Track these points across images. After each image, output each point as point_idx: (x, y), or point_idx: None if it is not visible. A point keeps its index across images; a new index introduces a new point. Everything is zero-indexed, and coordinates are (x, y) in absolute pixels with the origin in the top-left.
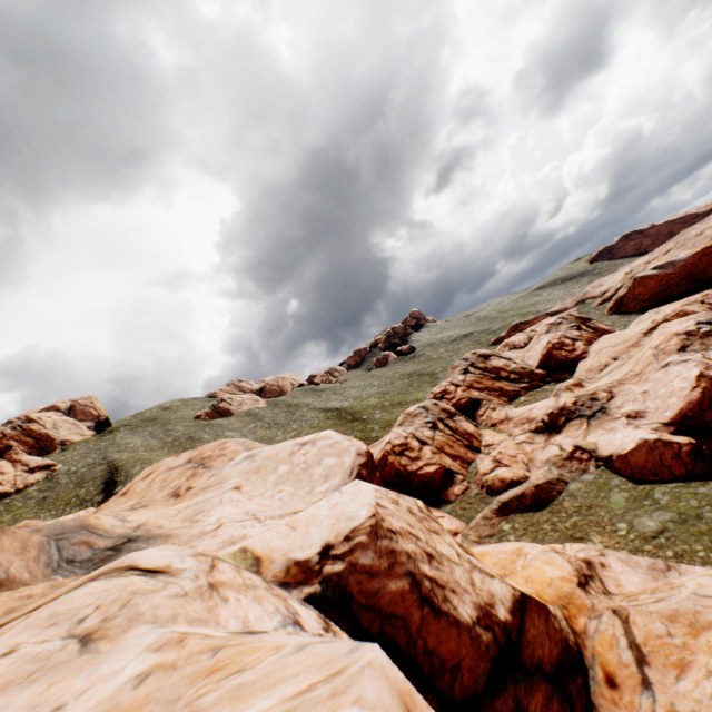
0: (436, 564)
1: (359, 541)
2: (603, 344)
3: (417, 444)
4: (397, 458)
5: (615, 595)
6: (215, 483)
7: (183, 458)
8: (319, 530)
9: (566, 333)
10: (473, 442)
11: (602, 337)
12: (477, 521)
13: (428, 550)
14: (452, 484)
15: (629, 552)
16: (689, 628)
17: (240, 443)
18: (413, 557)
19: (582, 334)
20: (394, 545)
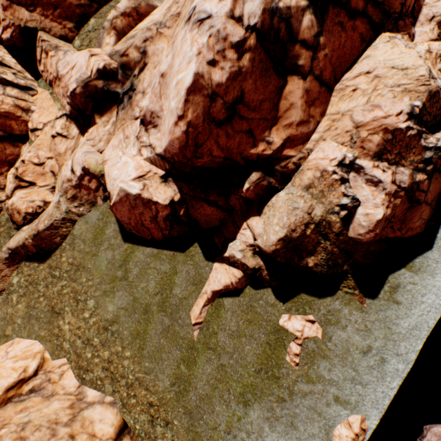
0: None
1: None
2: None
3: None
4: None
5: None
6: None
7: None
8: None
9: None
10: (13, 128)
11: None
12: None
13: None
14: None
15: (82, 344)
16: None
17: None
18: None
19: None
20: None
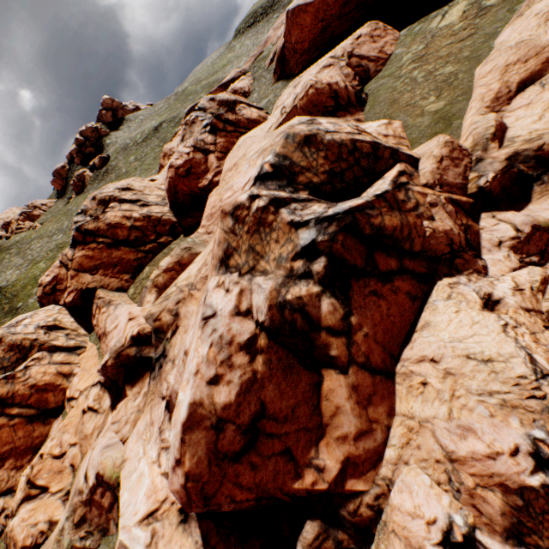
0: None
1: None
2: (232, 160)
3: None
4: None
5: None
6: None
7: None
8: None
9: (197, 141)
10: (48, 401)
11: (237, 142)
12: None
13: None
14: None
15: None
16: None
17: None
18: None
19: (217, 138)
20: None
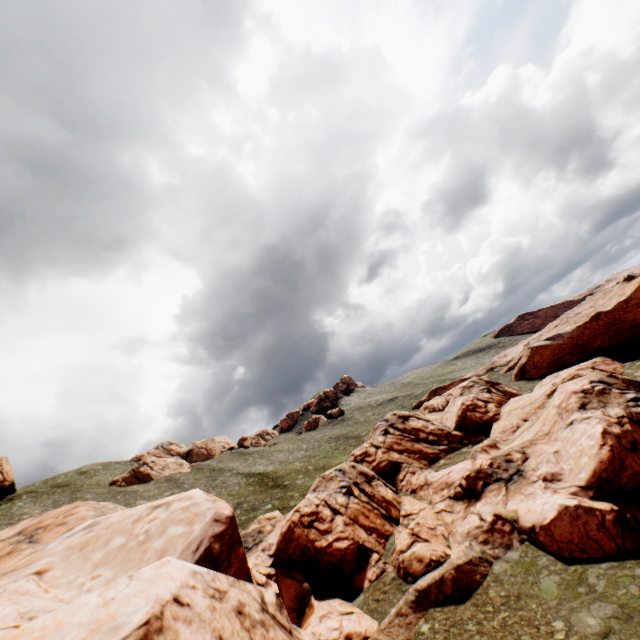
0: None
1: None
2: (512, 405)
3: (329, 513)
4: (305, 531)
5: None
6: (23, 564)
7: (15, 528)
8: None
9: (478, 395)
10: (391, 510)
11: (511, 399)
12: (391, 618)
13: None
14: (366, 565)
15: None
16: None
17: (97, 507)
18: None
19: (492, 396)
20: None
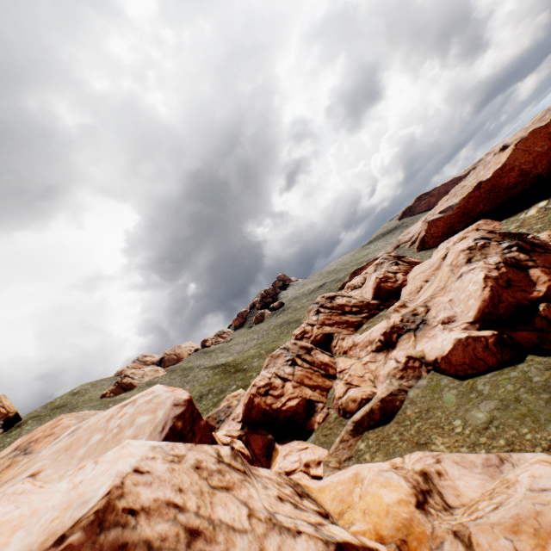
0: (201, 545)
1: (68, 543)
2: (416, 272)
3: (280, 382)
4: (263, 399)
5: (457, 508)
6: (20, 472)
7: (12, 447)
8: (27, 534)
9: (388, 268)
10: (329, 370)
11: (414, 267)
12: (336, 445)
13: (195, 523)
14: (314, 413)
15: (468, 448)
16: (535, 537)
17: (79, 416)
18: (156, 548)
19: (400, 267)
20: (128, 535)
